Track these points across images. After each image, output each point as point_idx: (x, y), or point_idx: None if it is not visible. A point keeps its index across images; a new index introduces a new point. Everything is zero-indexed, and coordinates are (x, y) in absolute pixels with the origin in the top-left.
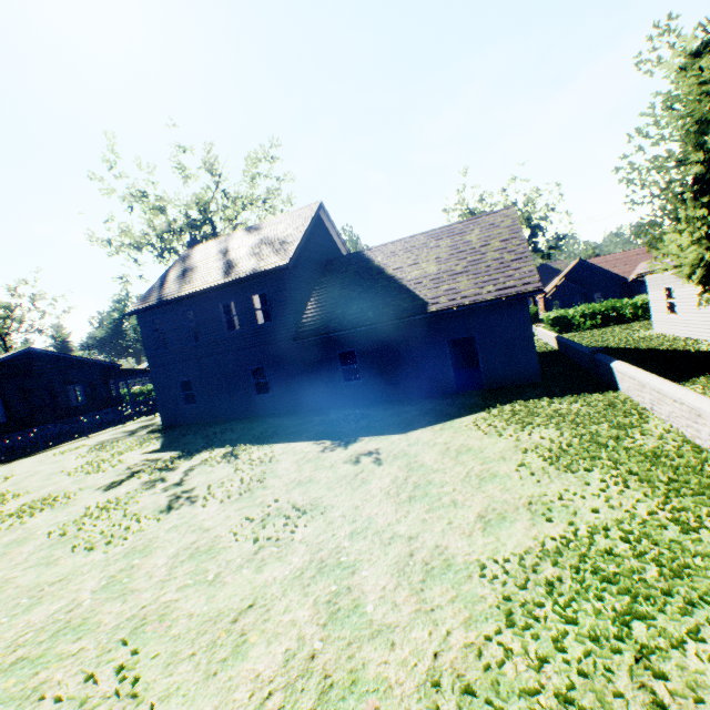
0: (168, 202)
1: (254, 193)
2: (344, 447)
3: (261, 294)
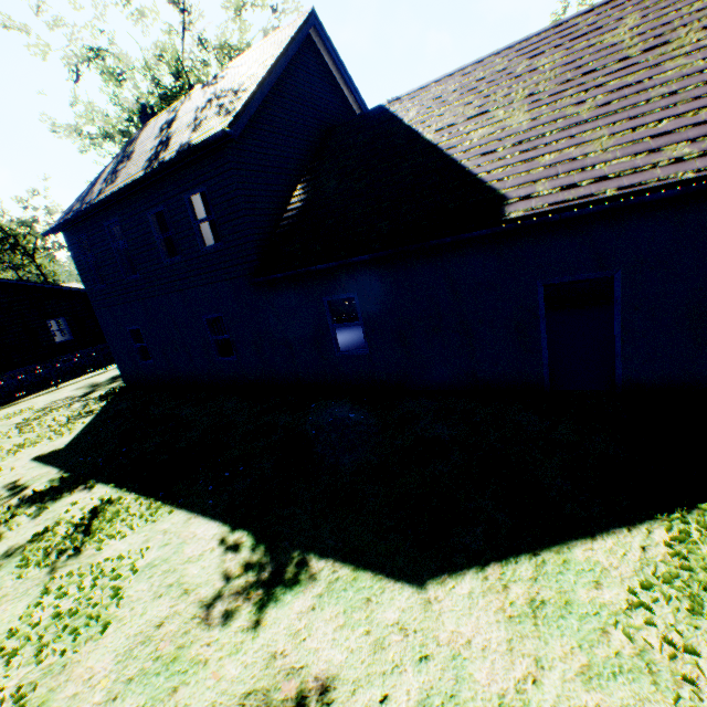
0: (127, 63)
1: (240, 36)
2: (256, 610)
3: (204, 193)
